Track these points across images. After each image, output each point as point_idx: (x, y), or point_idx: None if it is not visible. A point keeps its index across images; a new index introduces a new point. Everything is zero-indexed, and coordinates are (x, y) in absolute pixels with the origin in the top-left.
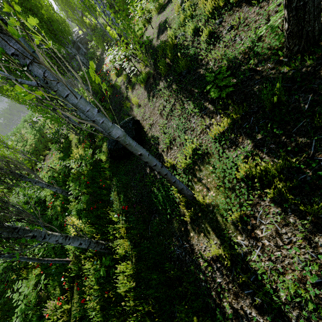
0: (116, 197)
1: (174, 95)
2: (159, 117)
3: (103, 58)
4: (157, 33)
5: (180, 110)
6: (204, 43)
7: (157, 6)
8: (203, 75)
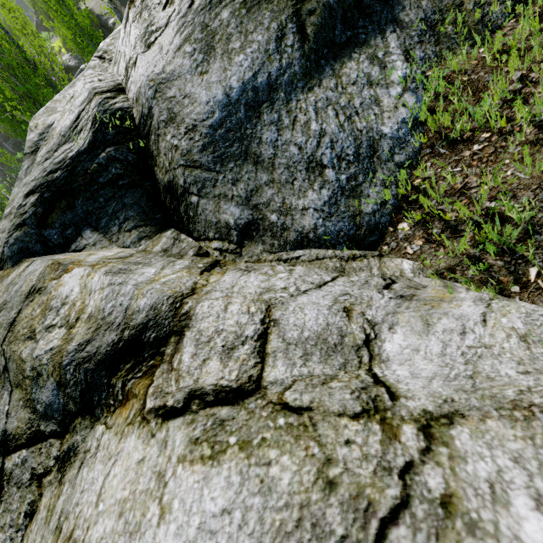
0: None
1: None
2: None
3: None
4: None
5: None
6: None
7: None
8: None
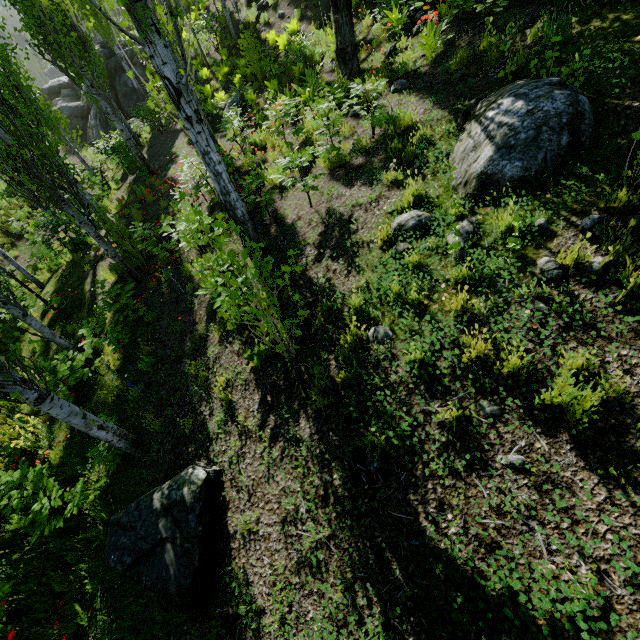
0: None
1: (333, 513)
2: (278, 536)
3: (174, 131)
4: (319, 237)
5: (341, 589)
6: (441, 428)
7: (333, 151)
8: (424, 540)
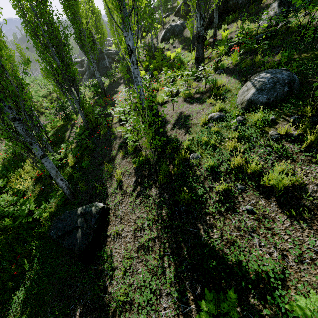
0: (18, 310)
1: (159, 226)
2: (131, 236)
3: (119, 83)
4: (175, 121)
5: (157, 259)
6: (216, 194)
7: (187, 92)
8: (201, 239)
